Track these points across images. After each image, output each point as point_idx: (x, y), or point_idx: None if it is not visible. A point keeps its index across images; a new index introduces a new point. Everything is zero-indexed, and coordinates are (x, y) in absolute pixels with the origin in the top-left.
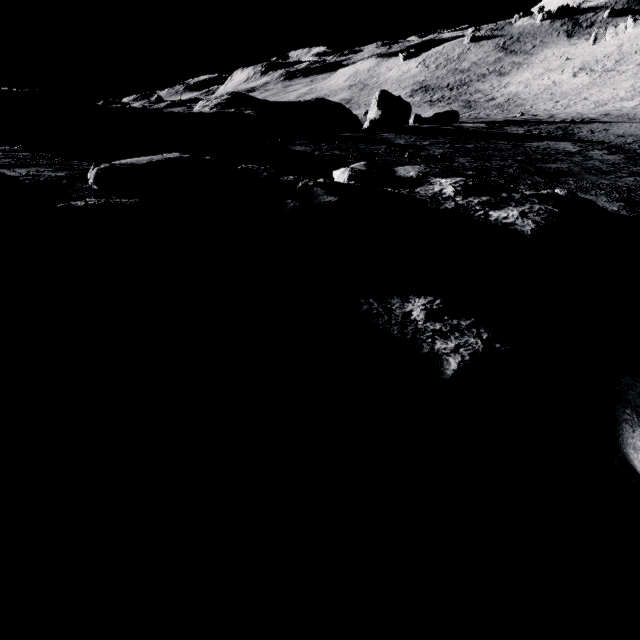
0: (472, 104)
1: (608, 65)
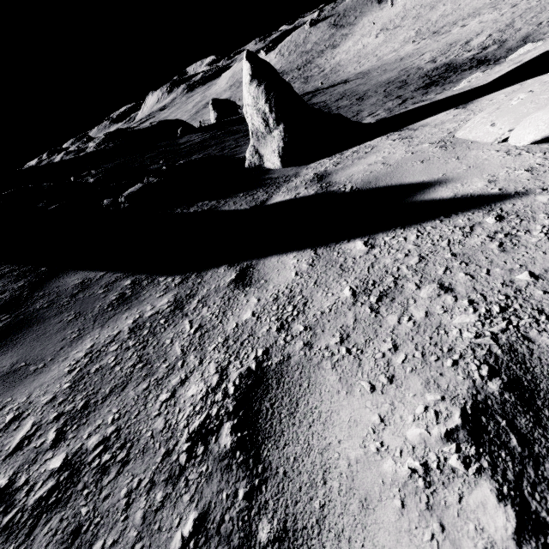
0: (308, 79)
1: (397, 23)
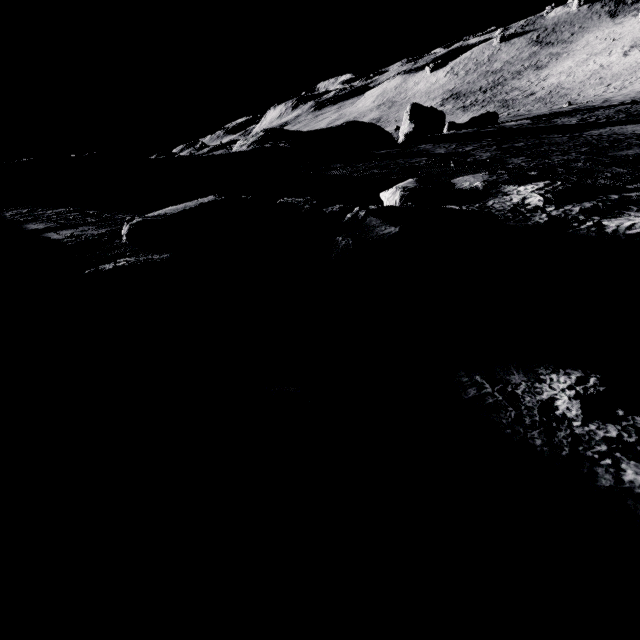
0: (509, 103)
1: None
